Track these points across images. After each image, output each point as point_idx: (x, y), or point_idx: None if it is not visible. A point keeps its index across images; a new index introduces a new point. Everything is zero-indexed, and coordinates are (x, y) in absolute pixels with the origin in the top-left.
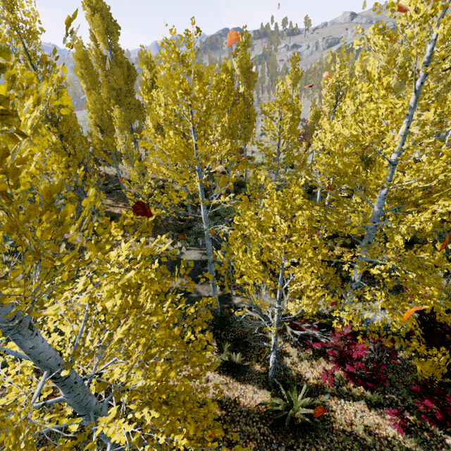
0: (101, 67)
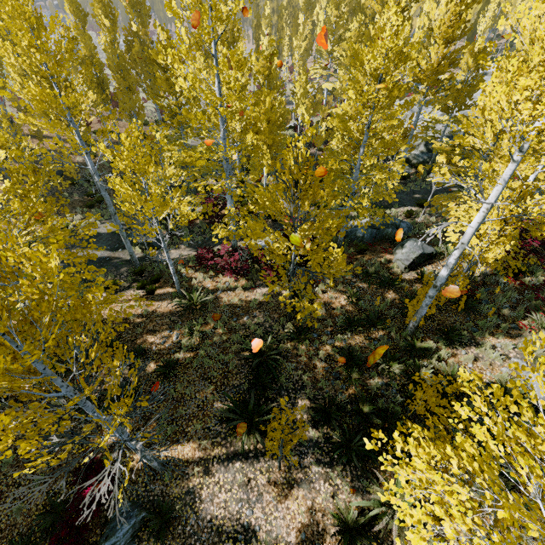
0: None
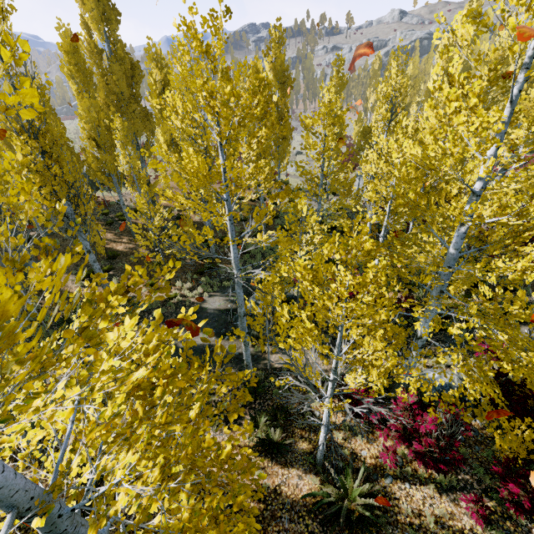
0: (97, 64)
